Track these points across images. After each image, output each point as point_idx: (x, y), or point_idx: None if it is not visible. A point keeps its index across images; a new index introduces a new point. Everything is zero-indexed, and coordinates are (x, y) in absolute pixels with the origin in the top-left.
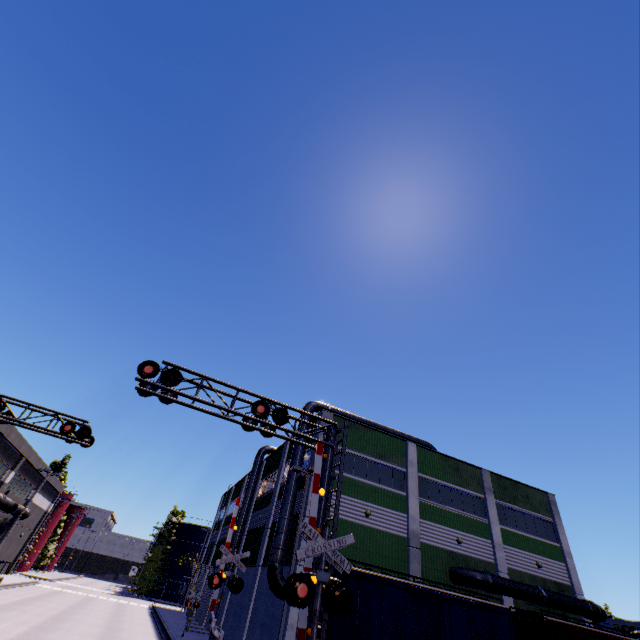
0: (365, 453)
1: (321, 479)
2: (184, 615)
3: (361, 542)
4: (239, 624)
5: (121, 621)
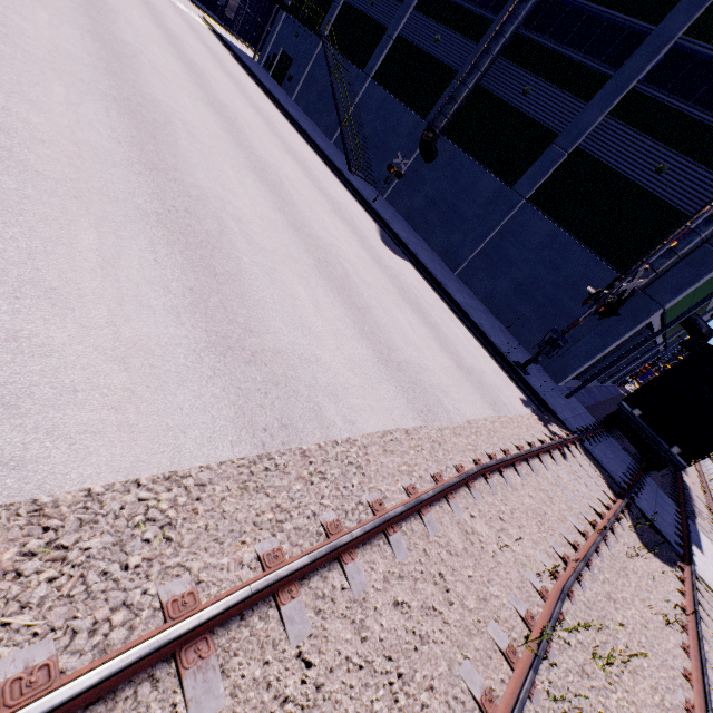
0: None
1: None
2: (275, 85)
3: (702, 289)
4: (448, 230)
5: (266, 116)
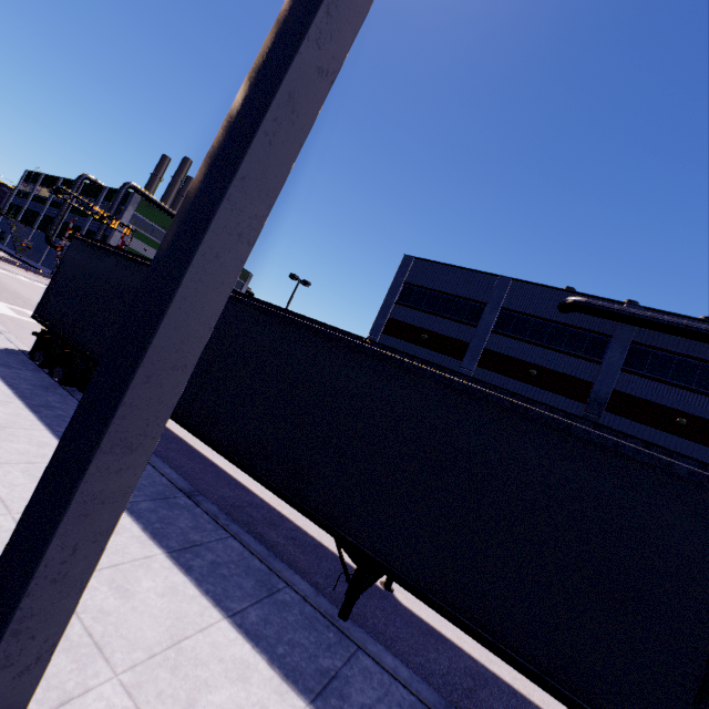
0: (155, 224)
1: (121, 244)
2: None
3: None
4: None
5: None
